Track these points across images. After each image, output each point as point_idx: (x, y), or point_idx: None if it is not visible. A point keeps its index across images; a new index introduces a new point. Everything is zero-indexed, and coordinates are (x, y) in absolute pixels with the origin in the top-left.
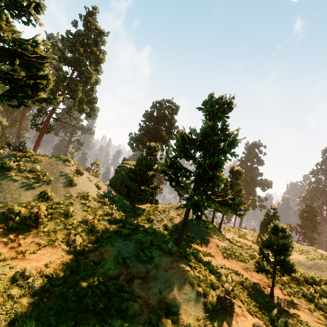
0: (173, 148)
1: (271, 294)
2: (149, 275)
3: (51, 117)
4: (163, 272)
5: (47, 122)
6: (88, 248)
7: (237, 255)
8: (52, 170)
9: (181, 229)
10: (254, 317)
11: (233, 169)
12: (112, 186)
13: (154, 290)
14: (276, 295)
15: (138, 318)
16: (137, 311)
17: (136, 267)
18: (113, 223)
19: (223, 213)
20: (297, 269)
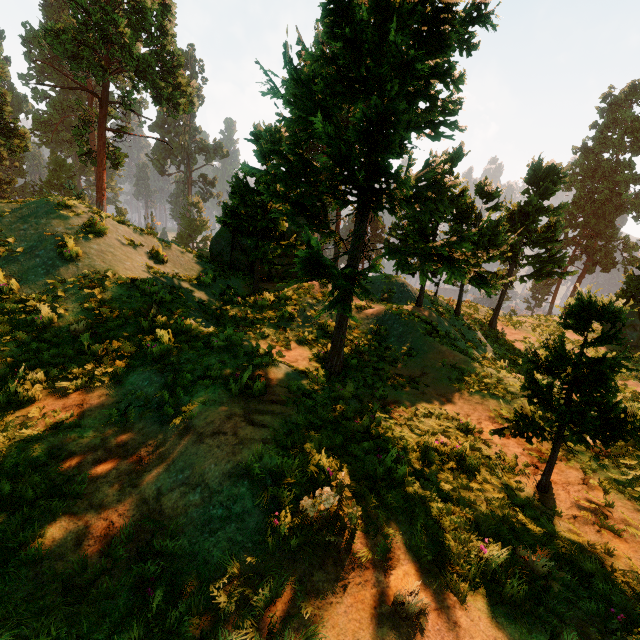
0: (283, 116)
1: (542, 485)
2: (161, 451)
3: (105, 129)
4: (190, 445)
5: (101, 141)
6: (55, 390)
7: (489, 384)
8: (25, 231)
9: (334, 332)
10: (424, 566)
11: (537, 169)
12: (214, 254)
13: (146, 491)
14: (560, 485)
15: (46, 567)
16: (61, 546)
17: (146, 431)
18: (146, 333)
19: (420, 283)
20: (639, 429)
